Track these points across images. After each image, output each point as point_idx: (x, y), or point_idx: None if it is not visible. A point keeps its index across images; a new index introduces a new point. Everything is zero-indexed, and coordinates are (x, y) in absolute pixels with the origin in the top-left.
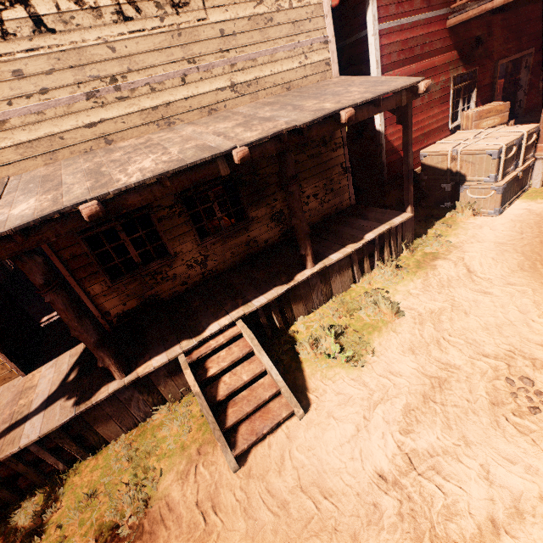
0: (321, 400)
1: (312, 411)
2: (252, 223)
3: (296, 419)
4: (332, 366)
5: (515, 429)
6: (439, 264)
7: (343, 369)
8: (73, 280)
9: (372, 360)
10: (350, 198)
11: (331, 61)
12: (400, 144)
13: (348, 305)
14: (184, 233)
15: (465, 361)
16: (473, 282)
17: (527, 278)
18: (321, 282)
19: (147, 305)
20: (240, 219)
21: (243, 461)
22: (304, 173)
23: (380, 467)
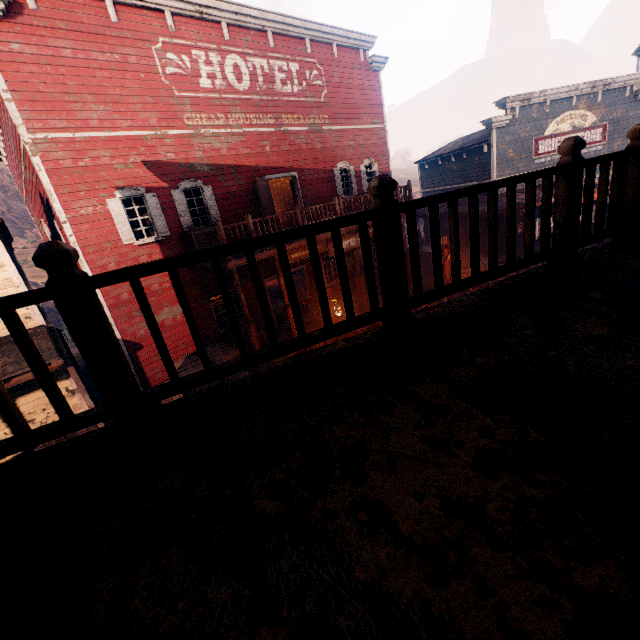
0: None
1: None
2: None
3: None
4: None
5: None
6: None
7: None
8: None
9: None
10: None
11: (32, 315)
12: (154, 356)
13: None
14: None
15: None
16: None
17: None
18: None
19: None
20: None
21: None
22: None
23: None
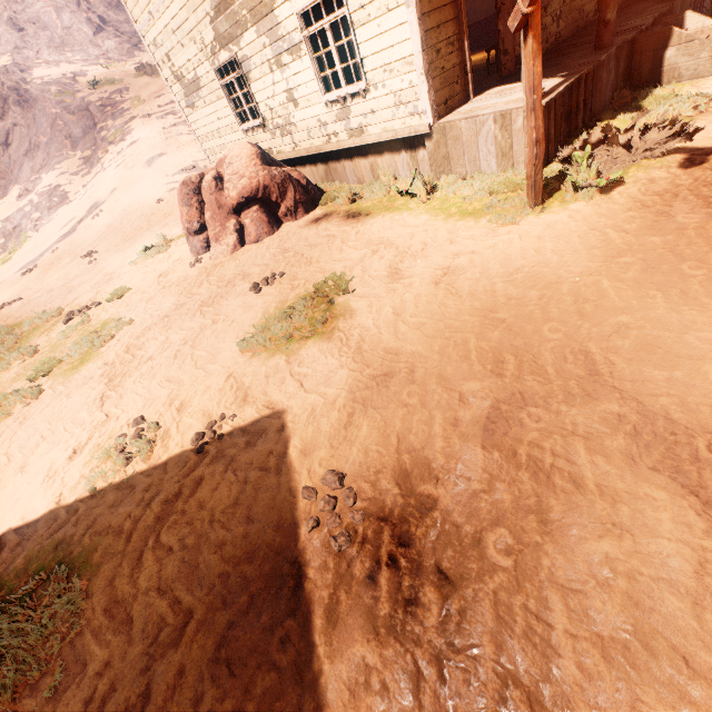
0: None
1: None
2: None
3: None
4: None
5: None
6: None
7: None
8: None
9: None
10: None
11: None
12: None
13: None
14: None
15: None
16: None
17: None
18: None
19: None
20: None
21: None
22: None
23: None
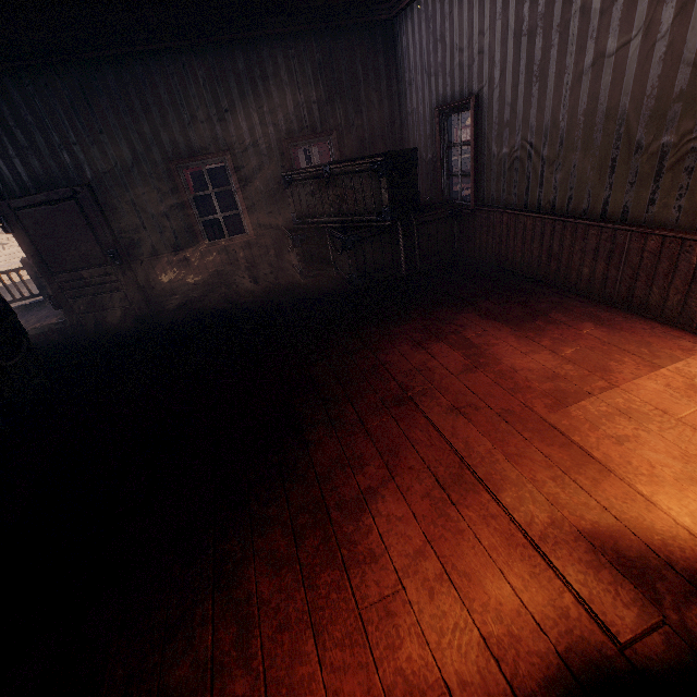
0: None
1: None
2: None
3: None
4: None
5: None
6: None
7: None
8: None
9: None
10: None
11: None
12: None
13: None
14: None
15: None
16: None
17: None
18: None
19: None
20: None
21: None
22: None
23: None
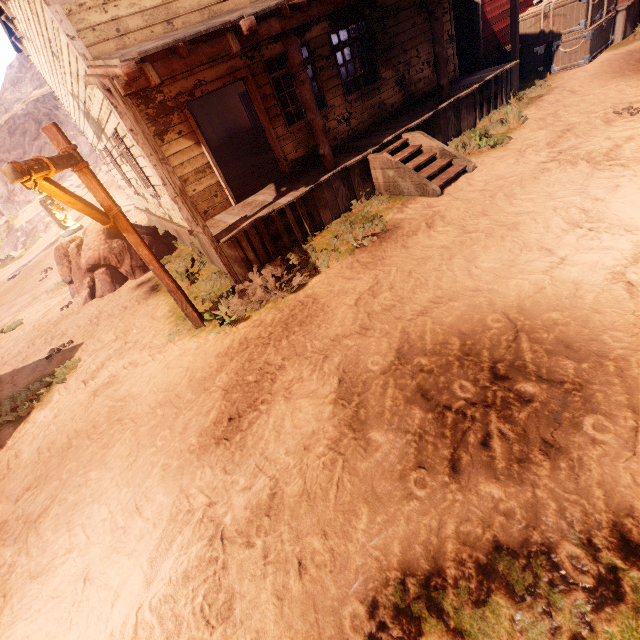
0: (482, 163)
1: (479, 167)
2: (382, 85)
3: (469, 173)
4: (481, 153)
5: (623, 122)
6: (545, 98)
7: (491, 151)
8: (267, 117)
9: (512, 142)
10: (455, 70)
11: None
12: (493, 17)
13: (479, 130)
14: (335, 87)
15: (582, 118)
16: (577, 95)
17: (619, 80)
18: (454, 117)
19: (310, 157)
20: (371, 82)
21: (441, 194)
22: (420, 37)
23: (540, 161)
